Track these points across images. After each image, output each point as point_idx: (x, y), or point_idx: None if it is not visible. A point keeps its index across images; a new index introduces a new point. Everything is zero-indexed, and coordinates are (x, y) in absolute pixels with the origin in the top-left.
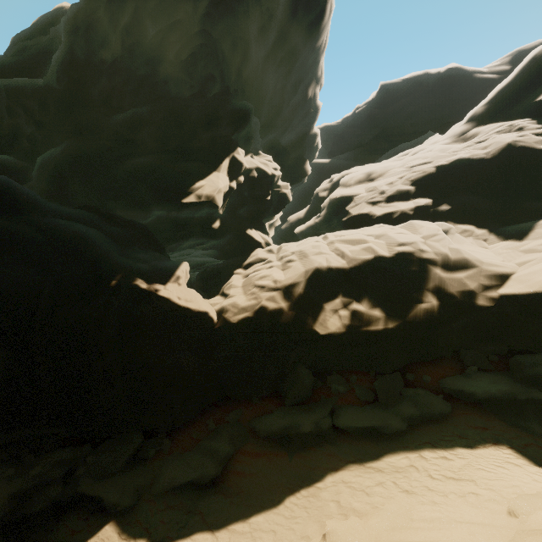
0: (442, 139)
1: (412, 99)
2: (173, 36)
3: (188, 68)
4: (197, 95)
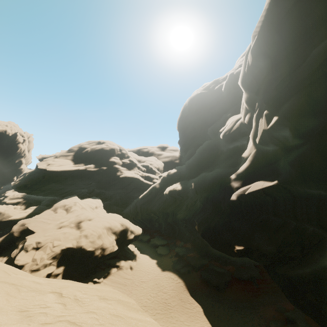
0: None
1: None
2: None
3: None
4: None
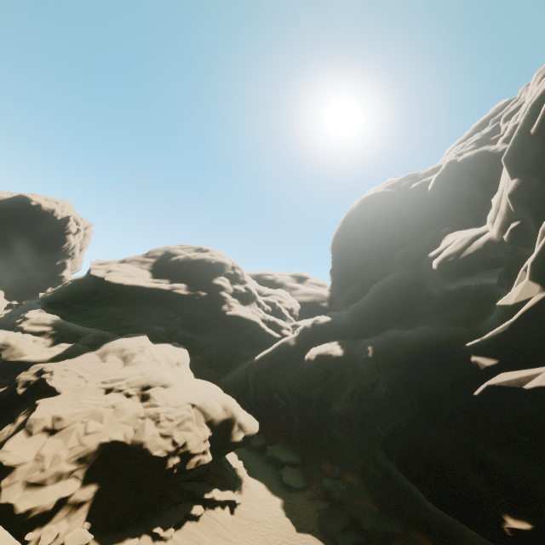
0: None
1: None
2: None
3: None
4: None
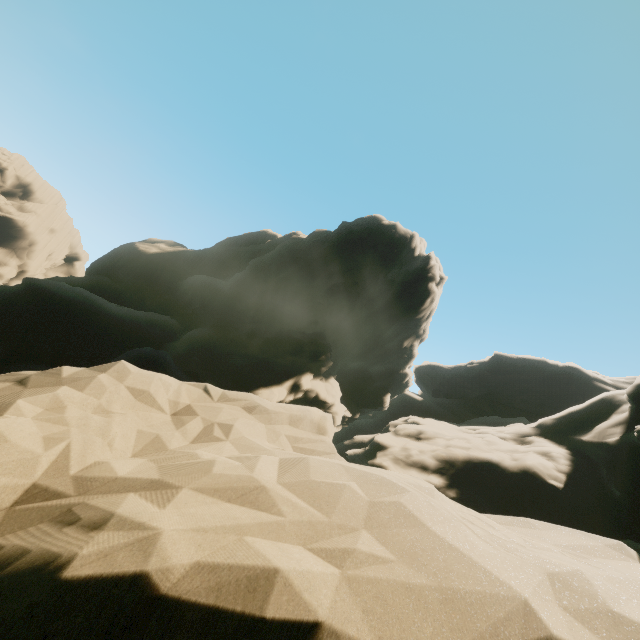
0: (507, 431)
1: (526, 377)
2: (305, 292)
3: (304, 312)
4: (301, 329)
